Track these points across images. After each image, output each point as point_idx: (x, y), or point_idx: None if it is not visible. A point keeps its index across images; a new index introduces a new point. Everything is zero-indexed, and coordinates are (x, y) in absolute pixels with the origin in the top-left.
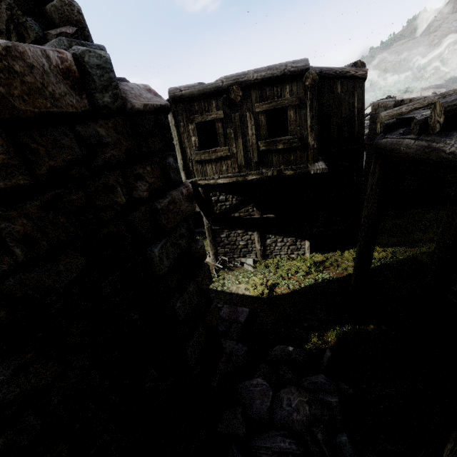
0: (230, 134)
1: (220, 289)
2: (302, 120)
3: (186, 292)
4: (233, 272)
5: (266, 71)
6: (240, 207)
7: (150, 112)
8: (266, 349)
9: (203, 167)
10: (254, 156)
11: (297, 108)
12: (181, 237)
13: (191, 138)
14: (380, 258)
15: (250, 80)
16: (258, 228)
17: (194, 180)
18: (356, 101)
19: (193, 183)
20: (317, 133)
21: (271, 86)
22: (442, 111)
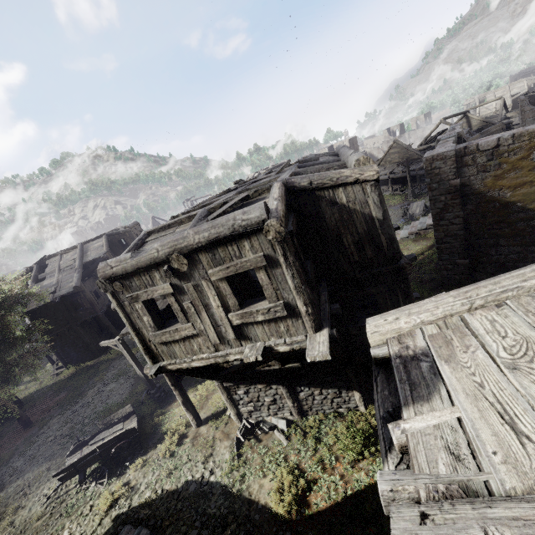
0: (189, 309)
1: (236, 492)
2: (280, 281)
3: None
4: (259, 448)
5: (210, 229)
6: (244, 370)
7: None
8: None
9: (169, 348)
10: (229, 332)
11: (268, 268)
12: None
13: (143, 318)
14: None
15: (191, 244)
16: (283, 381)
17: (162, 365)
18: (373, 210)
19: (162, 369)
20: (308, 293)
21: (224, 246)
22: None
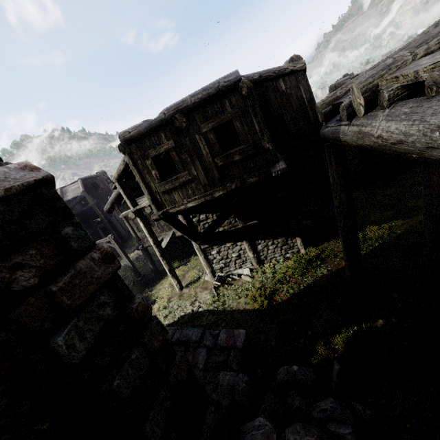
0: (186, 159)
1: (220, 309)
2: (250, 127)
3: (127, 362)
4: (232, 286)
5: (202, 92)
6: (220, 222)
7: (20, 193)
8: (273, 371)
9: (170, 196)
10: (215, 173)
11: (242, 118)
12: (101, 307)
13: (151, 173)
14: (377, 238)
15: (189, 105)
16: (245, 236)
17: (165, 210)
18: (303, 93)
19: (165, 214)
20: (269, 135)
21: (211, 105)
22: (359, 93)
